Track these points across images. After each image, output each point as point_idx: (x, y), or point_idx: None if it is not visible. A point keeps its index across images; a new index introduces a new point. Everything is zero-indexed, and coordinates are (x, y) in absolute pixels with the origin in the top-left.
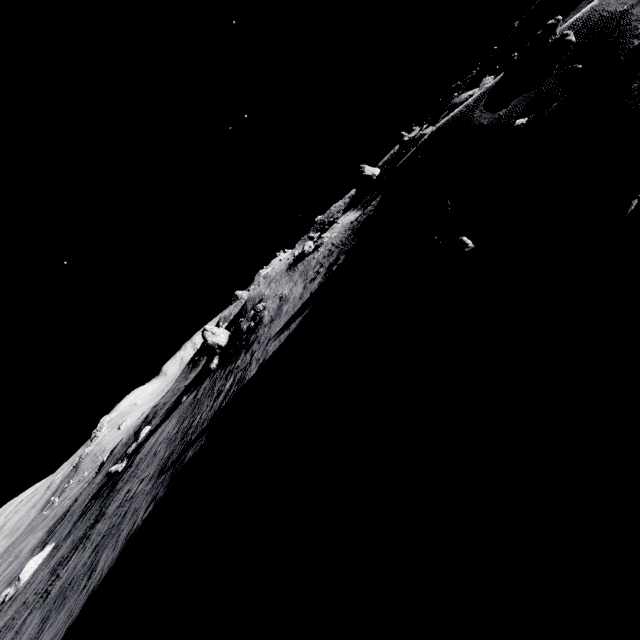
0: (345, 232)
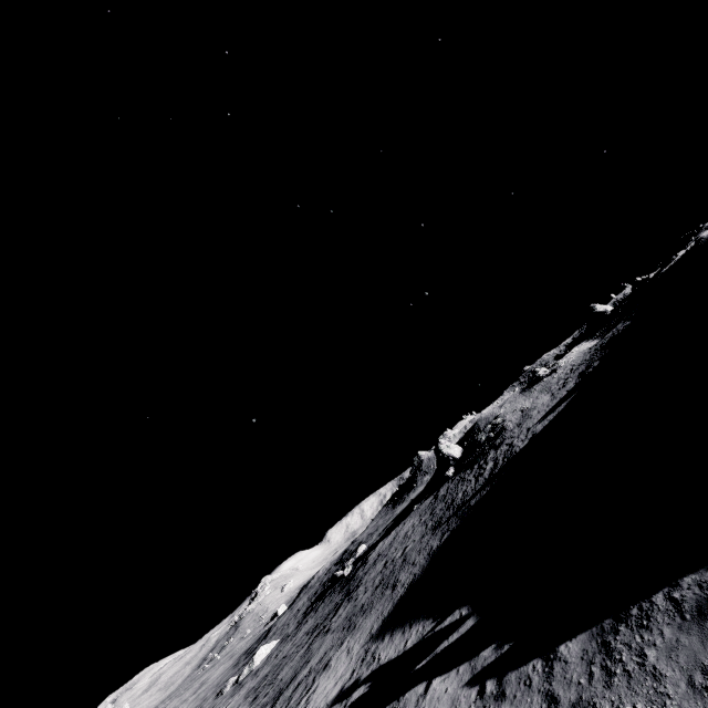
0: (585, 355)
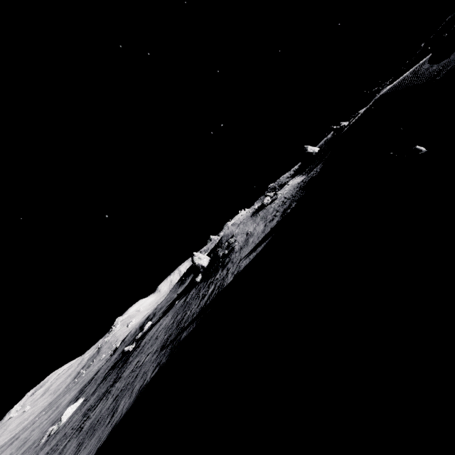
0: (294, 189)
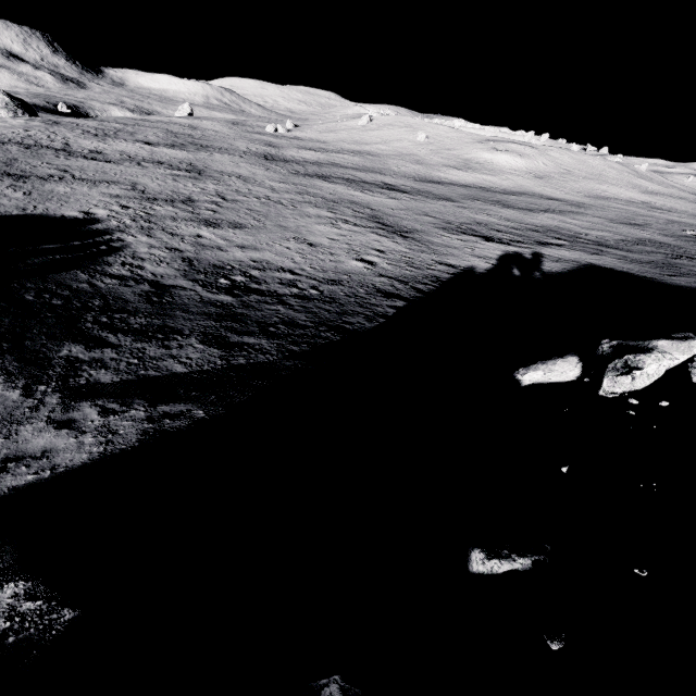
0: None
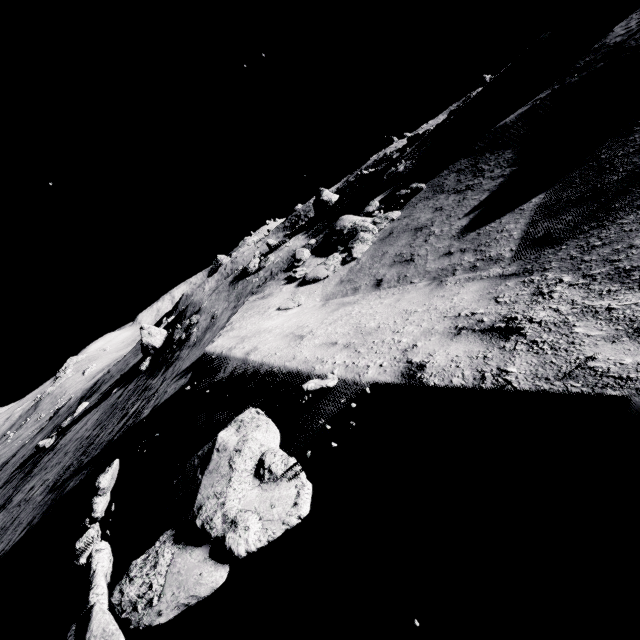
0: (286, 262)
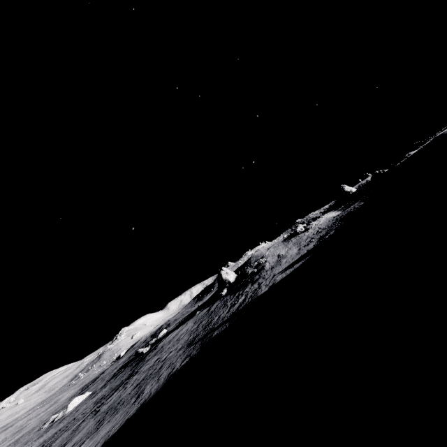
0: (329, 222)
